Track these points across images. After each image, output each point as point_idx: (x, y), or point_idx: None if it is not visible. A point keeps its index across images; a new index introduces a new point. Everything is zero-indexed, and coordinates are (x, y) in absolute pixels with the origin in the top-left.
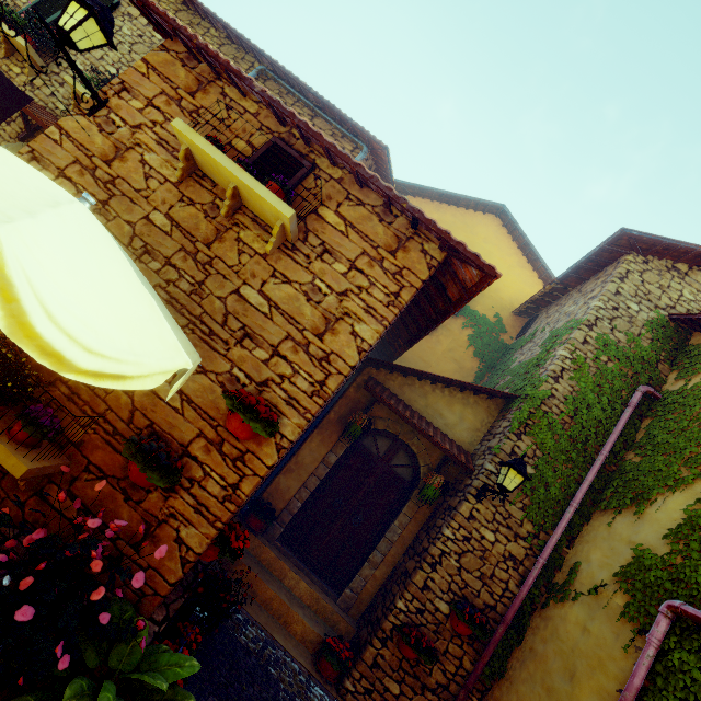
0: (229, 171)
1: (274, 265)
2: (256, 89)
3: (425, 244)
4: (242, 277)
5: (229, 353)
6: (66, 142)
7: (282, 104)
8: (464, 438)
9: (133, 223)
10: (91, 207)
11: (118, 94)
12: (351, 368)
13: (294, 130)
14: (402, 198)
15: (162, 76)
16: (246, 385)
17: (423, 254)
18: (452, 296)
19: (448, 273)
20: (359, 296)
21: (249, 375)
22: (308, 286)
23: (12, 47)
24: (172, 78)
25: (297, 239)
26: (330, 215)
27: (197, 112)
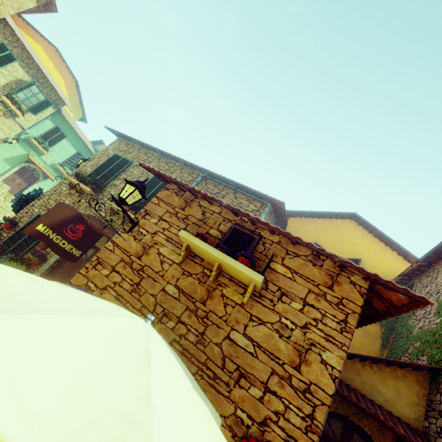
0: (216, 256)
1: (250, 311)
2: (223, 204)
3: (351, 277)
4: (230, 324)
5: (231, 394)
6: (116, 250)
7: (240, 210)
8: (408, 414)
9: (155, 295)
10: (130, 288)
11: (144, 217)
12: (330, 397)
13: (243, 217)
14: (333, 255)
15: (166, 202)
16: (250, 425)
17: (352, 285)
18: (378, 307)
19: (373, 294)
20: (317, 327)
21: (250, 415)
22: (277, 324)
23: (82, 191)
24: (171, 203)
25: (261, 288)
26: (278, 267)
27: (187, 218)
